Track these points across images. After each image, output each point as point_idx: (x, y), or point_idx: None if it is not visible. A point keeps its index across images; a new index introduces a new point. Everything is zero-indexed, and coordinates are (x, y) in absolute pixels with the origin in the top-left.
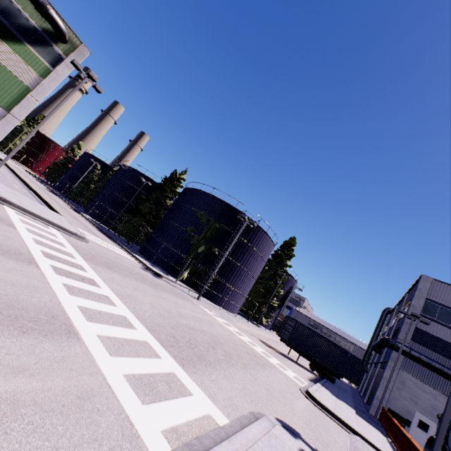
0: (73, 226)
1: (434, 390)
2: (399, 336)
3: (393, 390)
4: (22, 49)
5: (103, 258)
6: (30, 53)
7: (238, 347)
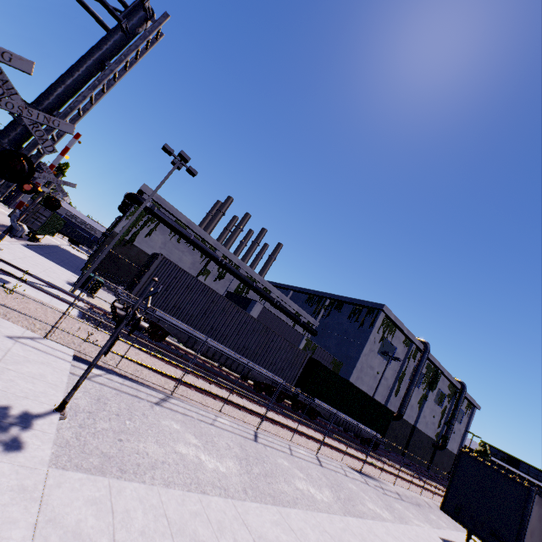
0: None
1: None
2: None
3: None
4: None
5: None
6: None
7: None
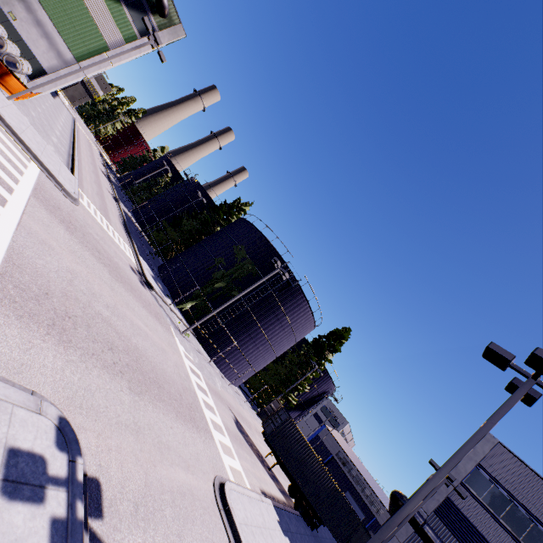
0: (74, 186)
1: None
2: None
3: None
4: (117, 8)
5: (72, 219)
6: (123, 15)
7: (170, 386)
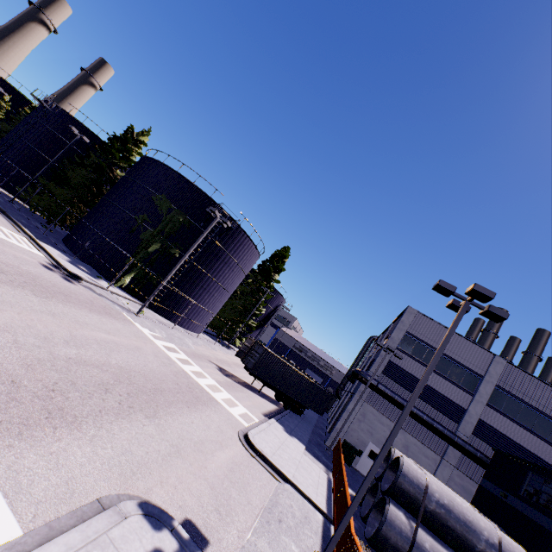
0: None
1: (391, 422)
2: (372, 369)
3: (354, 422)
4: None
5: None
6: None
7: (166, 383)
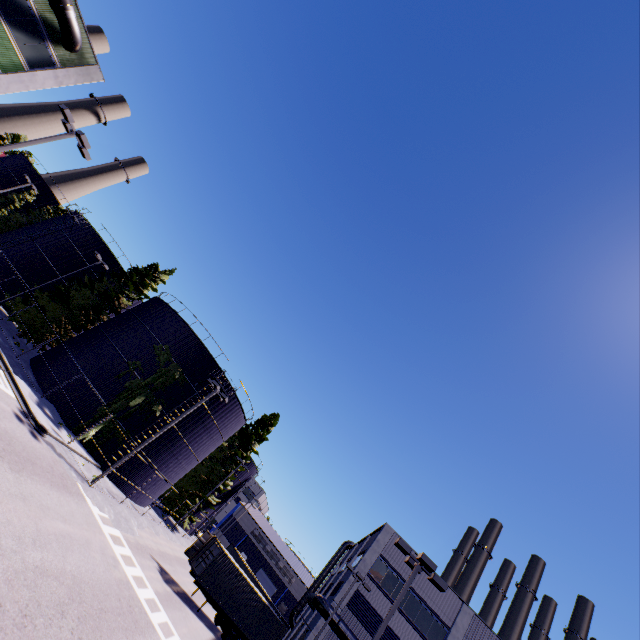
0: None
1: None
2: (337, 597)
3: None
4: None
5: None
6: (1, 33)
7: (110, 598)
